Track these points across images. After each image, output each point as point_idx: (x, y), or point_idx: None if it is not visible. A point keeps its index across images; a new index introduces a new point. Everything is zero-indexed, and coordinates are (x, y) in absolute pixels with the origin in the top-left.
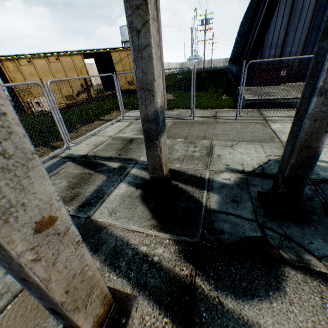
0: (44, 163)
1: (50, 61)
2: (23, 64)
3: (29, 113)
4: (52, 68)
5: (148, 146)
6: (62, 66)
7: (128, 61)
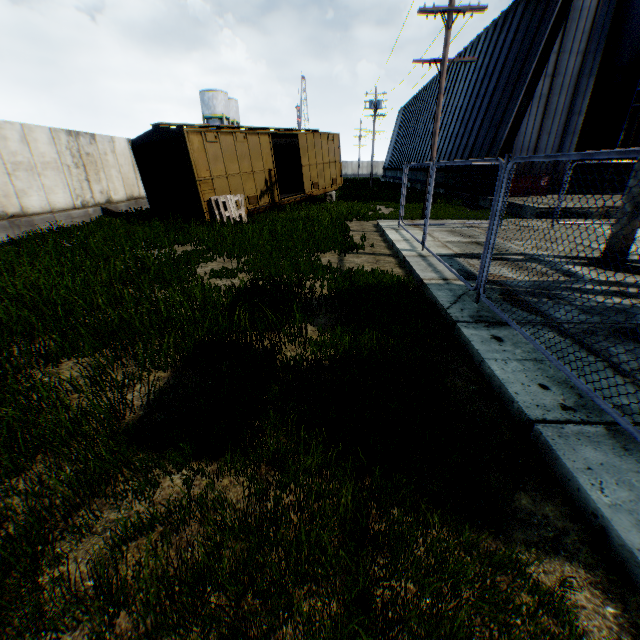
0: (428, 260)
1: (237, 139)
2: (209, 141)
3: (206, 220)
4: (237, 151)
5: (630, 217)
6: (249, 149)
7: (314, 151)
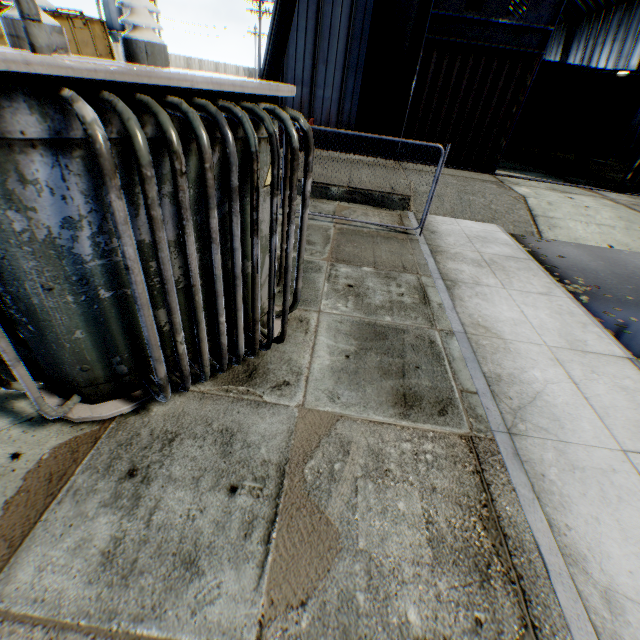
0: None
1: None
2: None
3: None
4: None
5: None
6: None
7: None
